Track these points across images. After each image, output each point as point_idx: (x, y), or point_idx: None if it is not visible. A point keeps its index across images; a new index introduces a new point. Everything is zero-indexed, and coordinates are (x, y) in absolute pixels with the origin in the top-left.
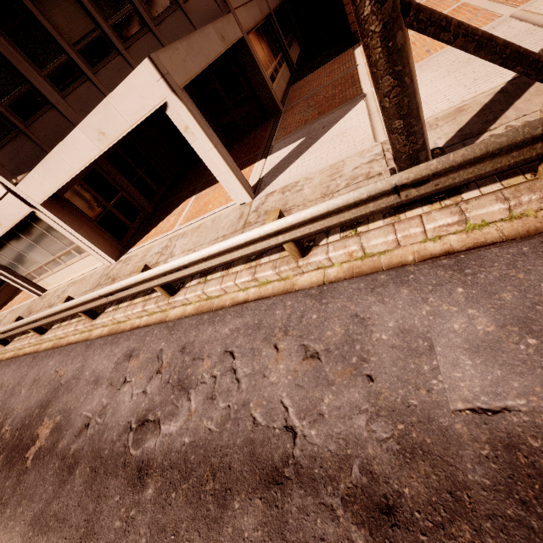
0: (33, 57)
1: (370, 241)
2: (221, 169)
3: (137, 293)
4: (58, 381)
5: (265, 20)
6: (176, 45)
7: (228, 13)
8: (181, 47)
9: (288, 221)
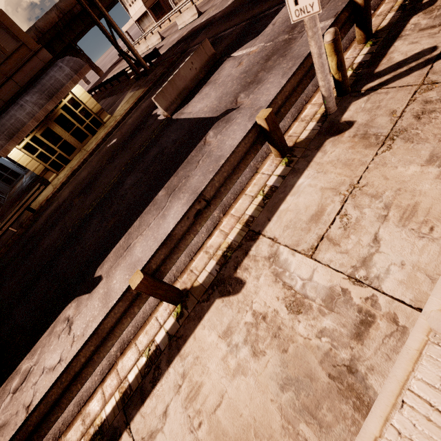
0: None
1: None
2: None
3: None
4: None
5: None
6: None
7: None
8: None
9: None
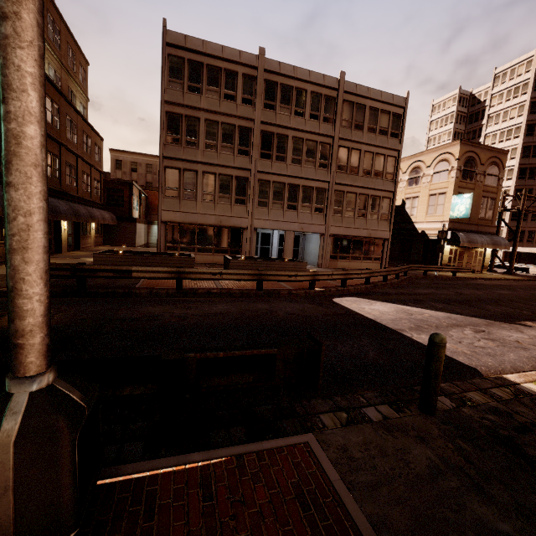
0: (528, 237)
1: None
2: None
3: None
4: None
5: None
6: None
7: None
8: None
9: None
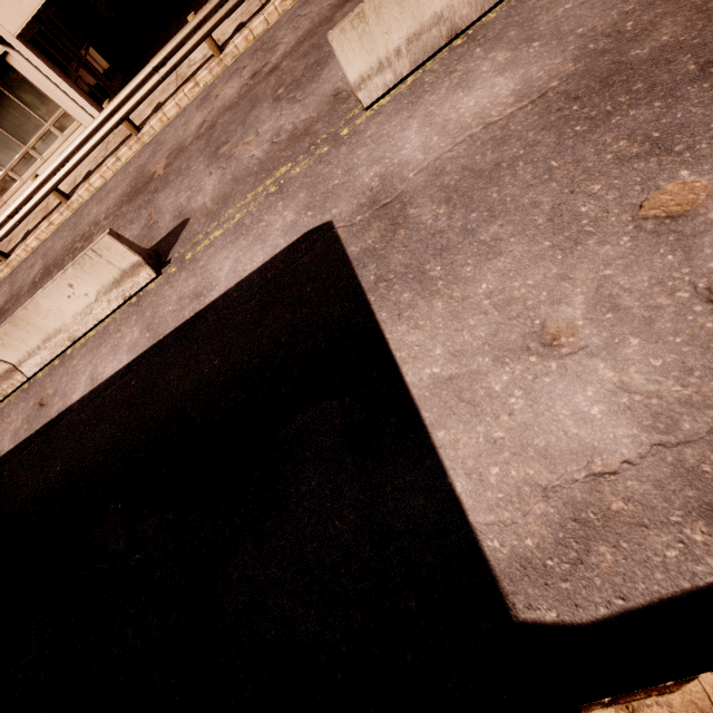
0: None
1: None
2: None
3: (177, 90)
4: (136, 168)
5: None
6: None
7: None
8: None
9: None
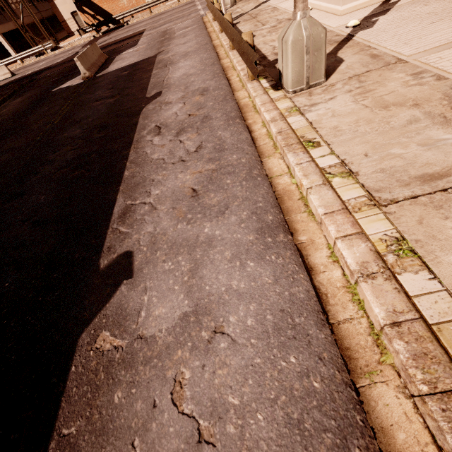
0: None
1: (32, 60)
2: (12, 52)
3: None
4: None
5: (41, 21)
6: (0, 26)
7: (18, 19)
8: (1, 26)
9: (18, 55)
